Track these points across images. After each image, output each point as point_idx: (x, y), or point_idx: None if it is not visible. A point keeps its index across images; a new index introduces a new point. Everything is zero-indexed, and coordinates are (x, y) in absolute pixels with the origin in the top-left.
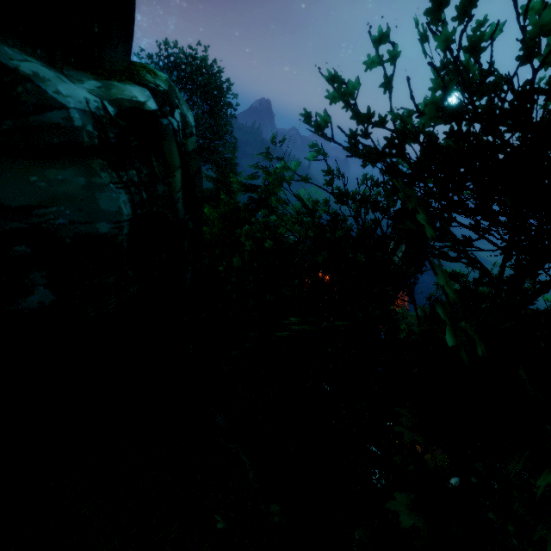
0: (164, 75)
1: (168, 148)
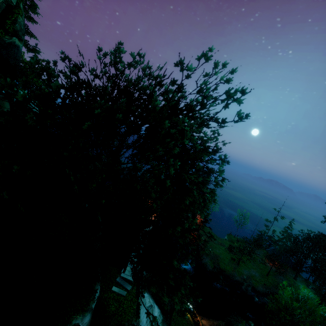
0: None
1: (1, 101)
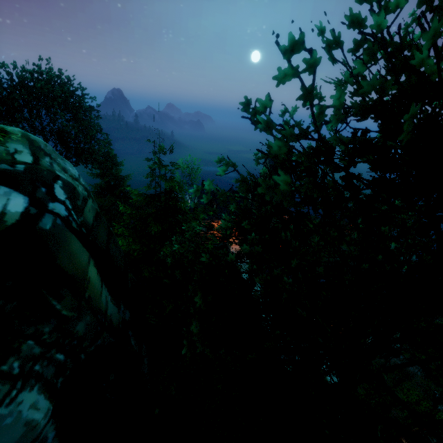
0: (16, 129)
1: (67, 258)
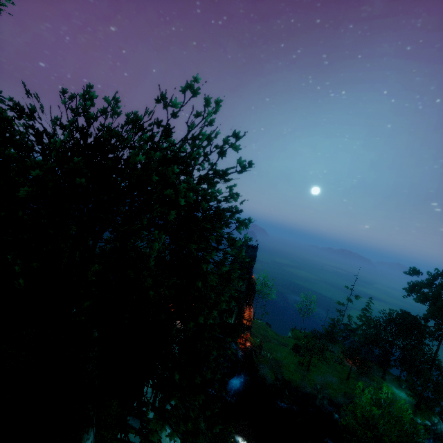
0: None
1: None
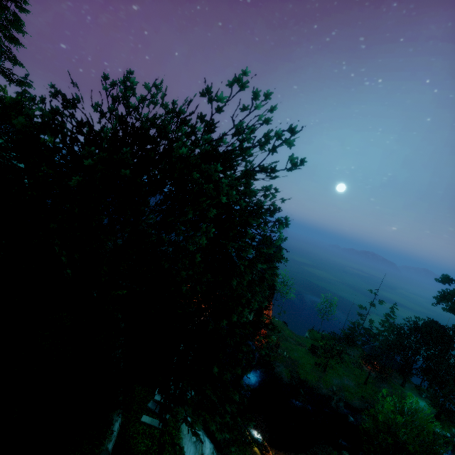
0: None
1: None
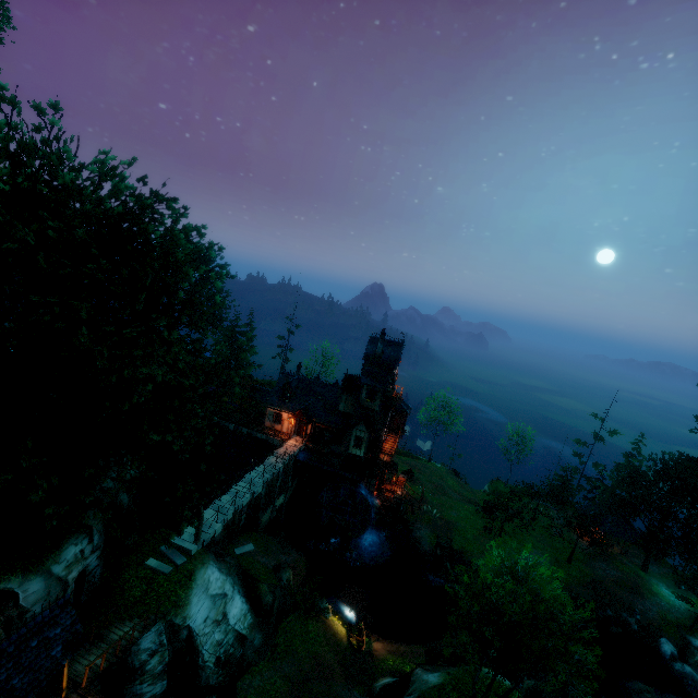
0: None
1: None
